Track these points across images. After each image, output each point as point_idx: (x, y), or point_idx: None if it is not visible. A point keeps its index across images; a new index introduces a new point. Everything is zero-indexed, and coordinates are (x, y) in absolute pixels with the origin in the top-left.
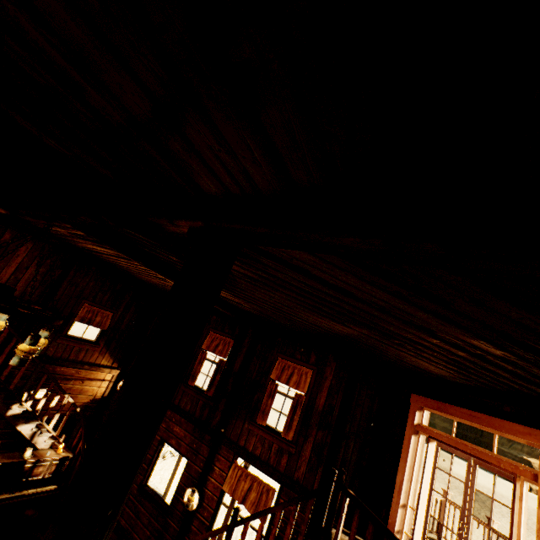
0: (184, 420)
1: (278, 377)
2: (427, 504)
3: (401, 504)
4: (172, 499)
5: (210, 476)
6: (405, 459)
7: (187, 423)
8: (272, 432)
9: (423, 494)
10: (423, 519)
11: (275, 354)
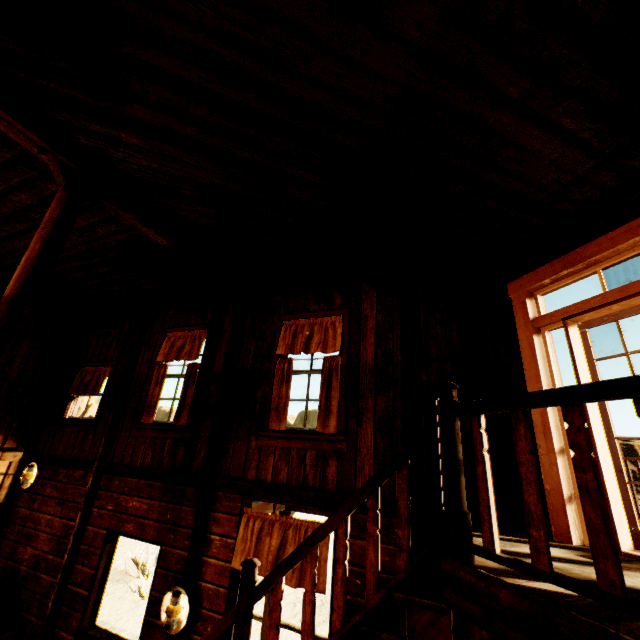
0: (144, 483)
1: (288, 347)
2: (604, 426)
3: (557, 449)
4: (142, 629)
5: (206, 556)
6: (535, 376)
7: (151, 486)
8: (299, 433)
9: (591, 410)
10: (608, 453)
11: (277, 321)
